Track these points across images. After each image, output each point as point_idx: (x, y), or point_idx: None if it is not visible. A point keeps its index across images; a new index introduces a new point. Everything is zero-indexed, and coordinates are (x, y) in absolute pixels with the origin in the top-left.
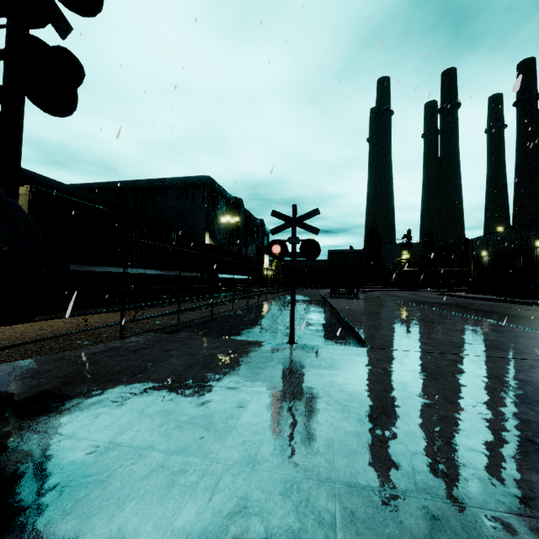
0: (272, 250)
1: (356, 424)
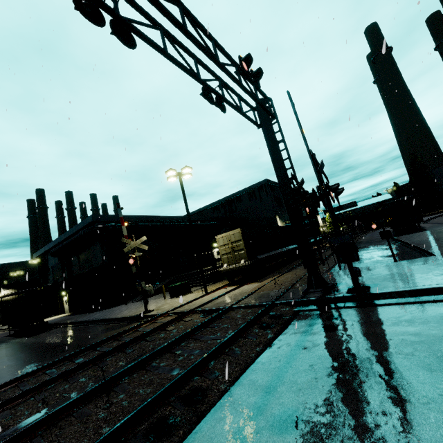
0: (372, 227)
1: (434, 270)
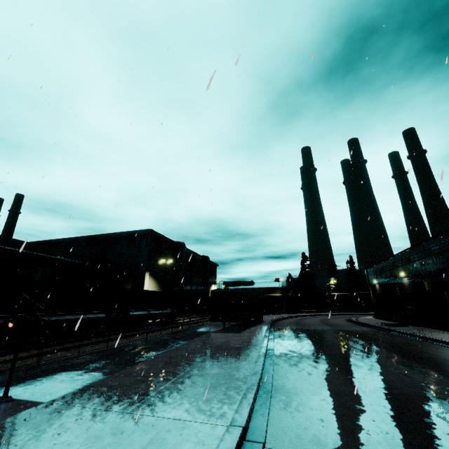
0: (9, 325)
1: None
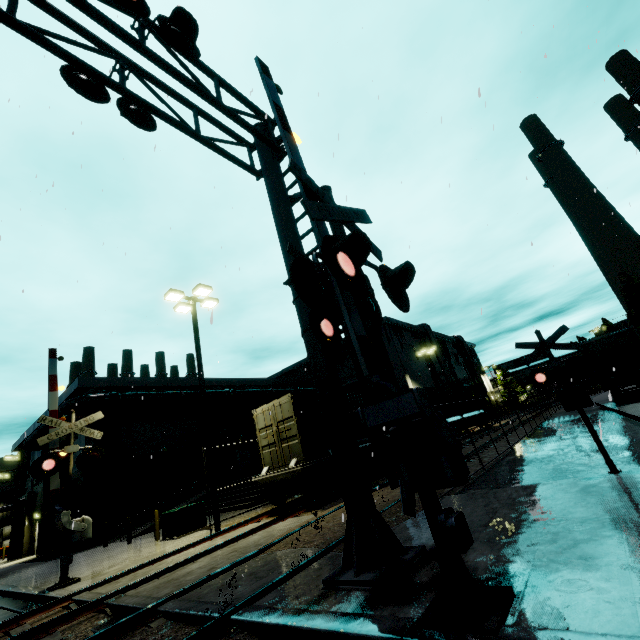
0: (536, 380)
1: None
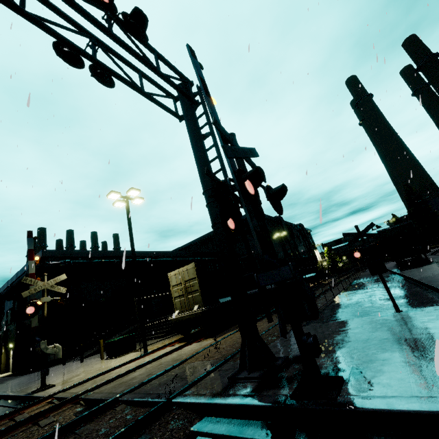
0: (354, 256)
1: None
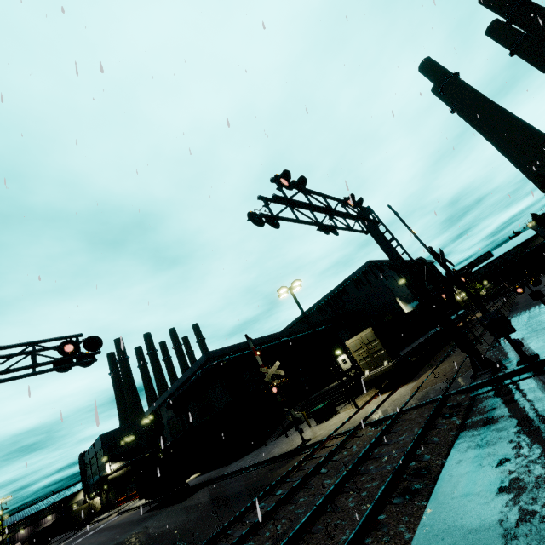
0: (518, 292)
1: None
